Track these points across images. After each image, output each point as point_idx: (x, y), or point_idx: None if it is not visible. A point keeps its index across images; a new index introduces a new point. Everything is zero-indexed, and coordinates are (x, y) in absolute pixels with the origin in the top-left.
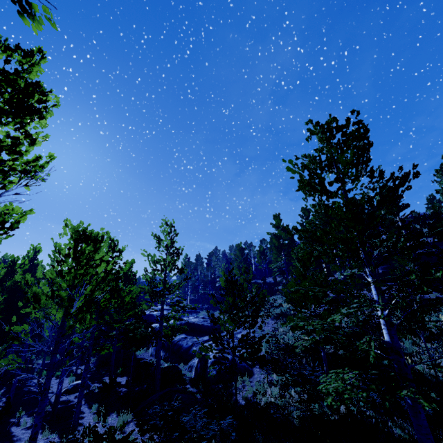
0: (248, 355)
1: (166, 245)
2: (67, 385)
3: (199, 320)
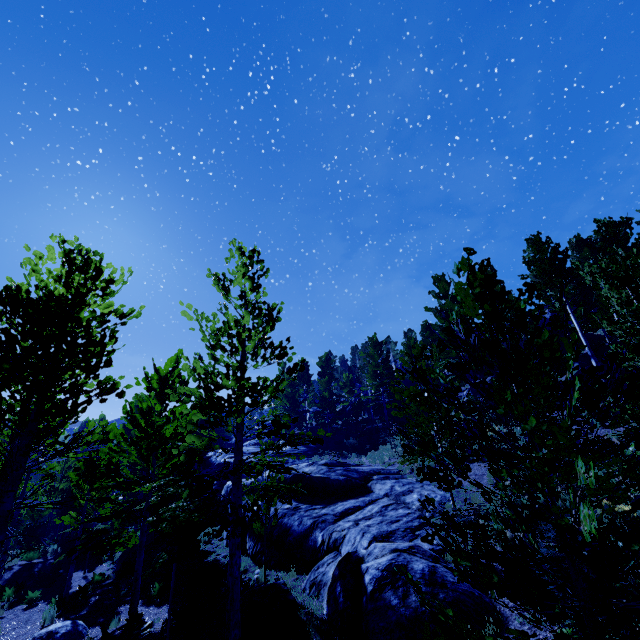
0: None
1: (241, 294)
2: (35, 632)
3: (319, 470)
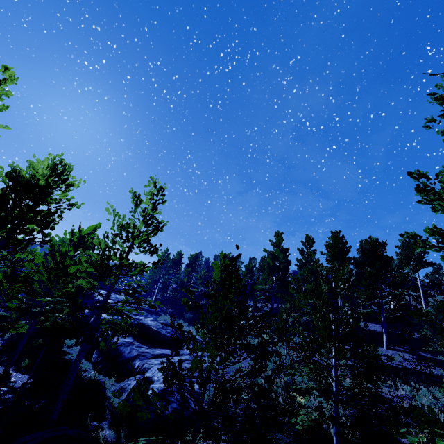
0: (232, 442)
1: (144, 209)
2: None
3: (157, 325)
